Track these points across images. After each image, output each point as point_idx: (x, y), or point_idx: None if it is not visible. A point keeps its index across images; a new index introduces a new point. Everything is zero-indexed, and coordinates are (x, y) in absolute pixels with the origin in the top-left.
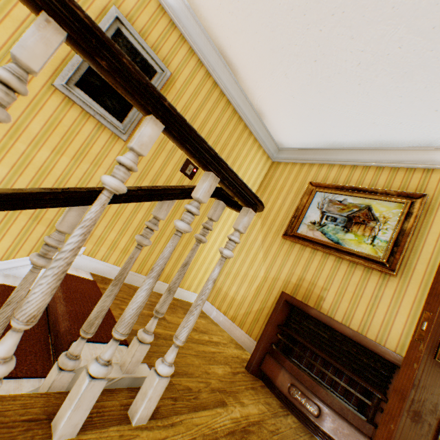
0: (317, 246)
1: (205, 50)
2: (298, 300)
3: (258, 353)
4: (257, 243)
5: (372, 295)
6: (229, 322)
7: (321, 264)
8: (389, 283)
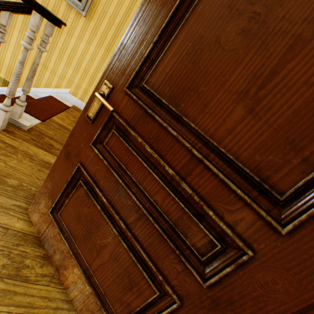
0: None
1: None
2: None
3: None
4: None
5: None
6: None
7: None
8: None
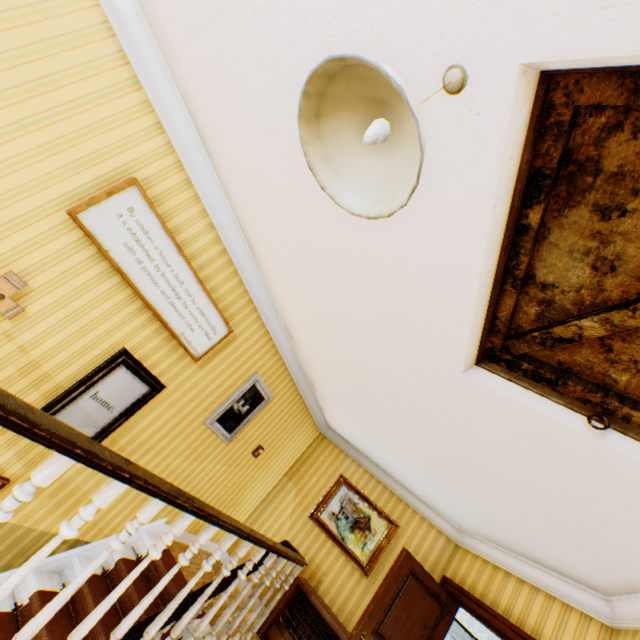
0: (330, 536)
1: (301, 379)
2: (306, 586)
3: (269, 622)
4: (287, 512)
5: (351, 588)
6: (245, 582)
7: (328, 552)
8: (362, 582)
